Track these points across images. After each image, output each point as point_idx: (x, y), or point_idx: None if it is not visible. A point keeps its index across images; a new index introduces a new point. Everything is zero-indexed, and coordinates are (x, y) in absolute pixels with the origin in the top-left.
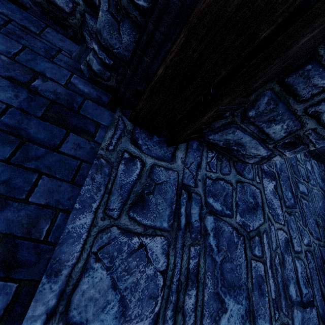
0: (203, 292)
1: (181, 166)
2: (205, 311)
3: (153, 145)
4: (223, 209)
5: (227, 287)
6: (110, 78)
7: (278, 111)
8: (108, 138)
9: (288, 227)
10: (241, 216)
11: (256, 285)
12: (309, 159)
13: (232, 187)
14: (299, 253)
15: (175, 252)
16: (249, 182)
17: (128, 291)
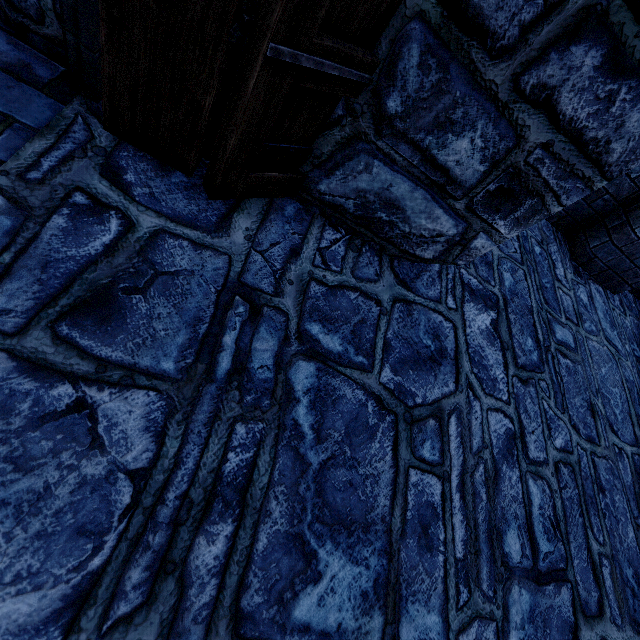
0: (257, 530)
1: (243, 247)
2: (253, 575)
3: (167, 191)
4: (346, 352)
5: (329, 523)
6: (44, 11)
7: (453, 93)
8: (31, 153)
9: (517, 409)
10: (396, 372)
11: (414, 524)
12: (585, 282)
13: (379, 309)
14: (541, 464)
15: (186, 431)
16: (428, 305)
17: (8, 512)
